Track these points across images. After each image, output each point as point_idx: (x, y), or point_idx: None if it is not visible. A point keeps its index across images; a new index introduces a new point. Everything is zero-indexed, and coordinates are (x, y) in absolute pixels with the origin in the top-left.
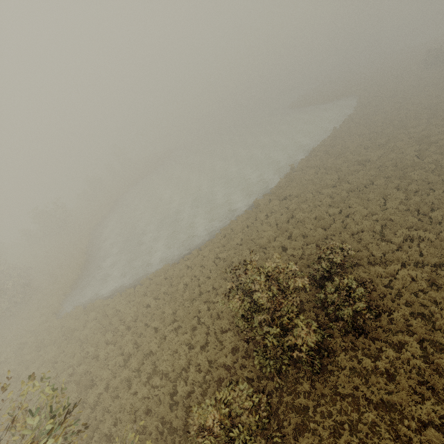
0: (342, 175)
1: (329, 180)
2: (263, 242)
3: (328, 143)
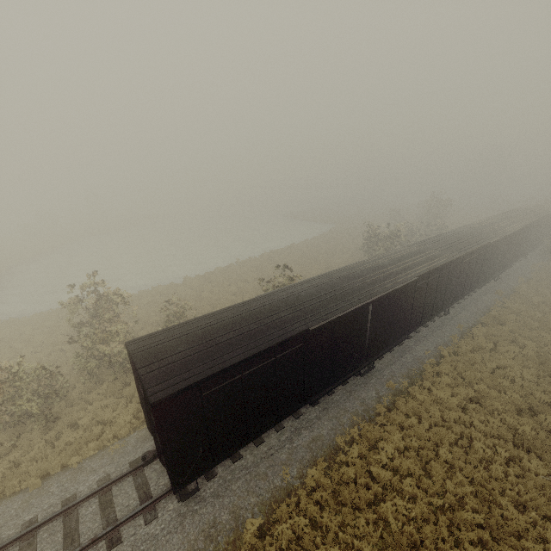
0: (263, 276)
1: (250, 277)
2: (161, 306)
3: (278, 252)
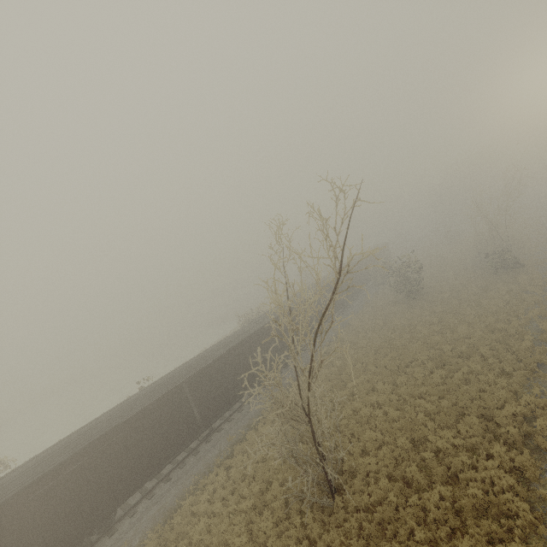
0: None
1: None
2: None
3: None
